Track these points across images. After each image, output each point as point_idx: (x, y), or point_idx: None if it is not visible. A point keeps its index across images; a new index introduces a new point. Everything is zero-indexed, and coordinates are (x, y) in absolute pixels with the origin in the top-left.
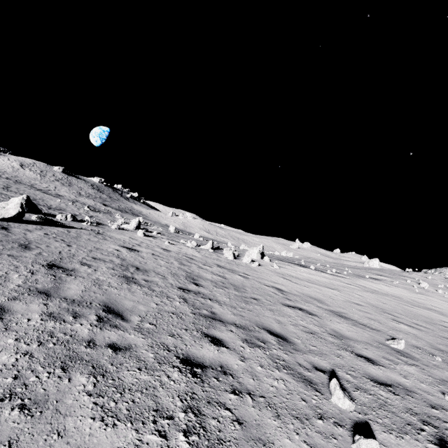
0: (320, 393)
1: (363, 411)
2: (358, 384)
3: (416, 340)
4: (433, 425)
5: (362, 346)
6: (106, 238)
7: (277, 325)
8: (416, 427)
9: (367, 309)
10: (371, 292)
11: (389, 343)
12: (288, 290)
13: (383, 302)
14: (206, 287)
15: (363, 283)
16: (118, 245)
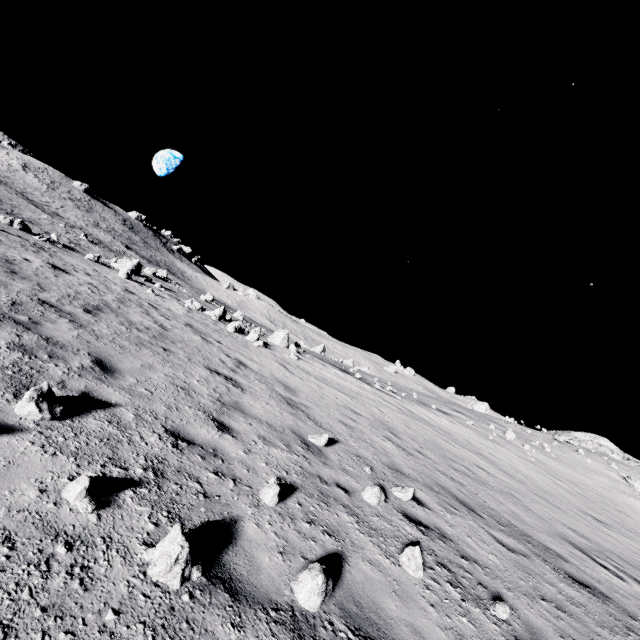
0: (14, 397)
1: (51, 427)
2: (127, 422)
3: (375, 454)
4: (161, 475)
5: (251, 422)
6: (40, 252)
7: (137, 366)
8: (120, 464)
9: (364, 419)
10: (408, 416)
11: (311, 437)
12: (259, 369)
13: (410, 426)
14: (100, 318)
15: (416, 409)
16: (45, 261)
